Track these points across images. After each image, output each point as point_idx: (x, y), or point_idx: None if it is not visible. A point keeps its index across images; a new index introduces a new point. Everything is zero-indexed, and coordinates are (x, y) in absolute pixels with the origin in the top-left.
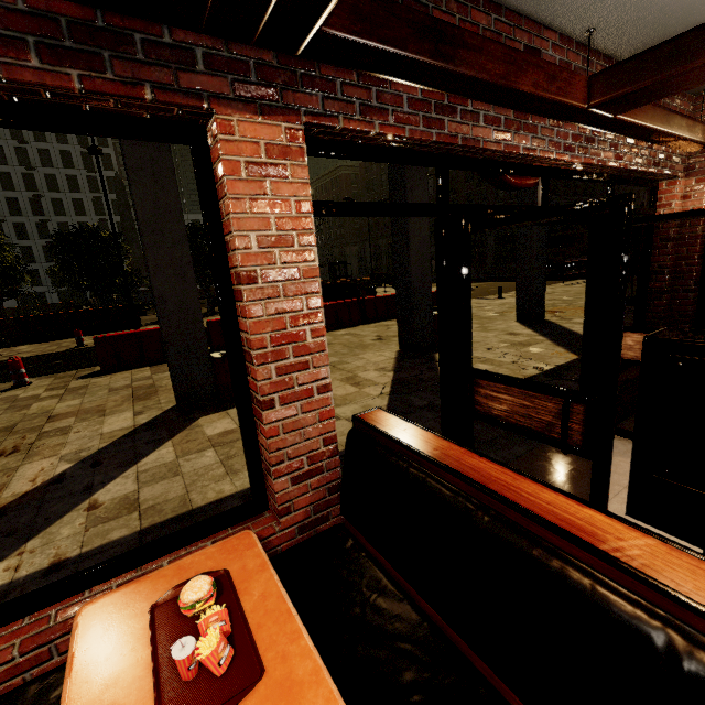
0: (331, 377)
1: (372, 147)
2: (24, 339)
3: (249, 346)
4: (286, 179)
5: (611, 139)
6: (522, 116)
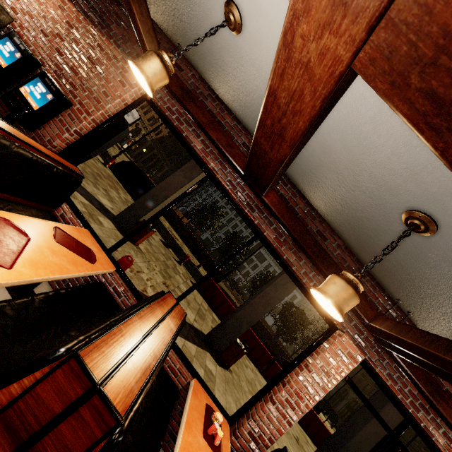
0: None
1: (382, 383)
2: (189, 245)
3: (288, 382)
4: (346, 363)
5: None
6: None
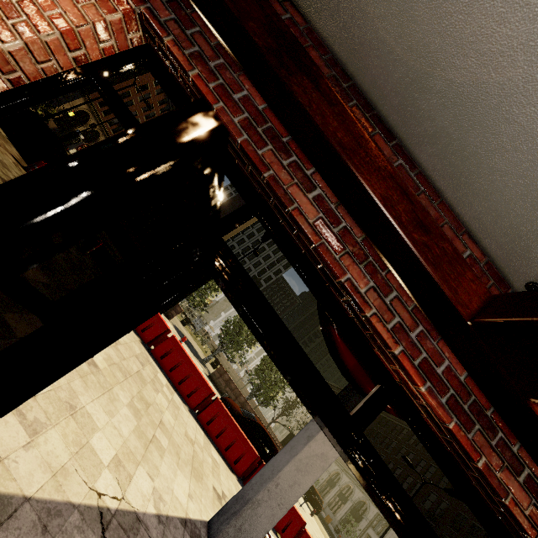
0: (129, 435)
1: None
2: None
3: None
4: (78, 3)
5: (536, 475)
6: (375, 255)
